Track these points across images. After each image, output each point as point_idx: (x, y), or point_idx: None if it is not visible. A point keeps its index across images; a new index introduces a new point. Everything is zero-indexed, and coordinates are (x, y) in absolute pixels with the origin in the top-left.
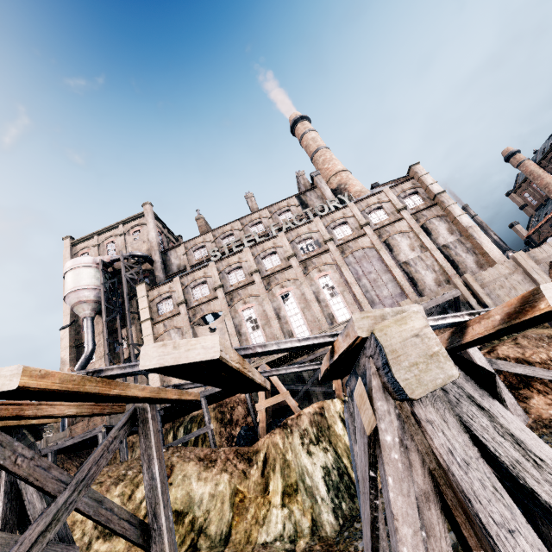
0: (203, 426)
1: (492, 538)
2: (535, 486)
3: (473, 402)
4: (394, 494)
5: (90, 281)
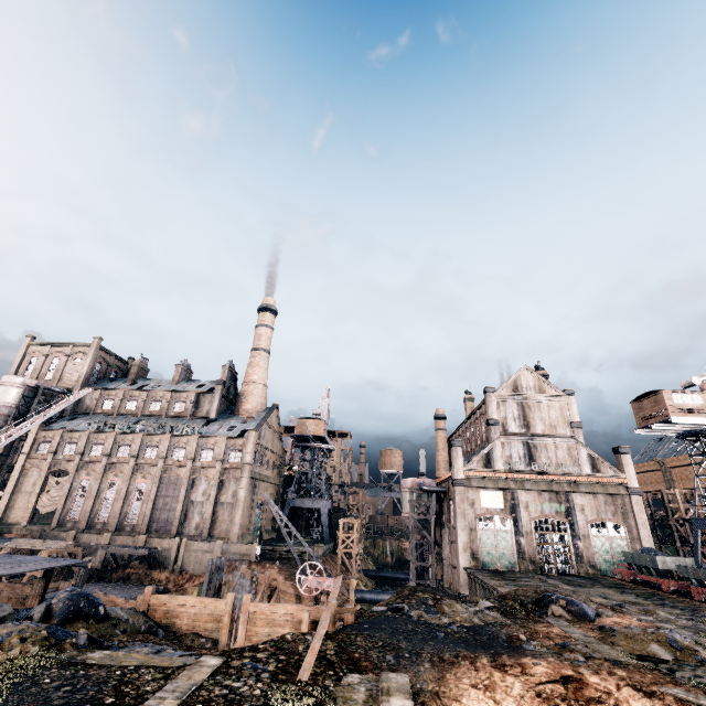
0: None
1: None
2: None
3: None
4: None
5: (11, 399)
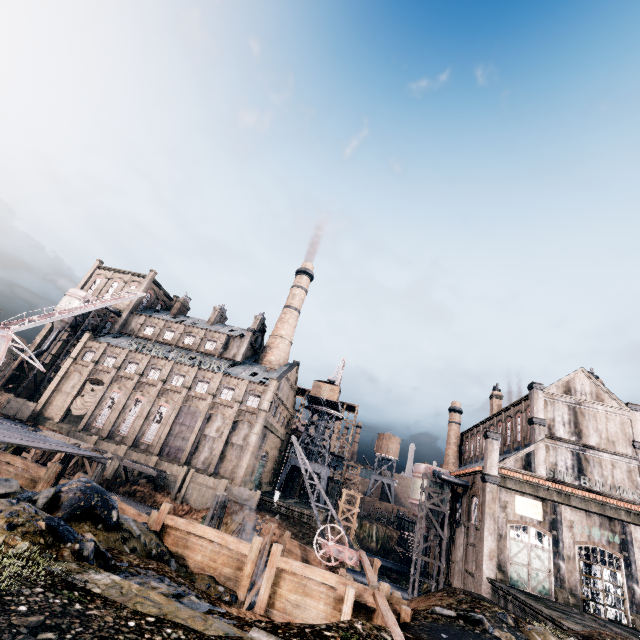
0: None
1: None
2: None
3: None
4: None
5: None
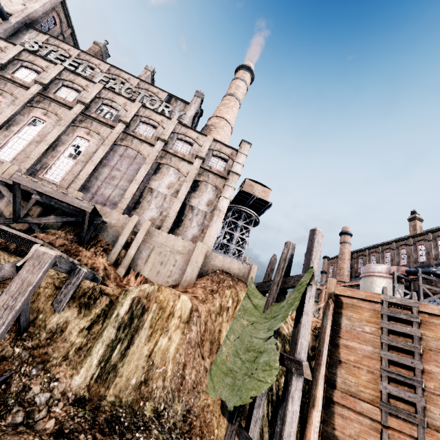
0: None
1: None
2: None
3: None
4: None
5: None
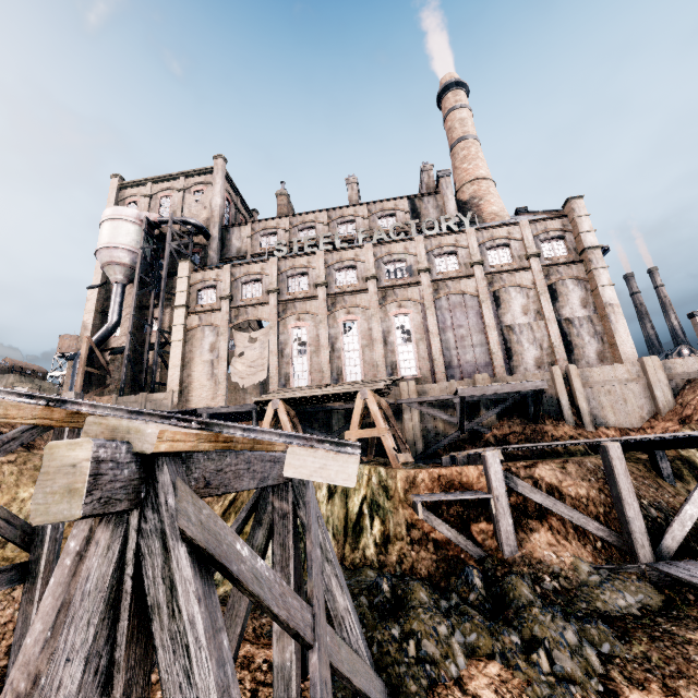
0: None
1: (53, 659)
2: (157, 630)
3: (162, 539)
4: (48, 594)
5: (128, 240)
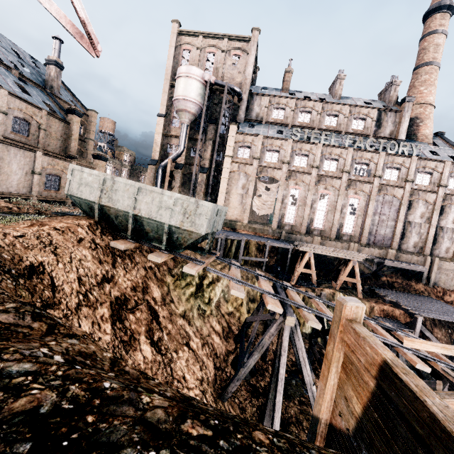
0: (248, 246)
1: None
2: None
3: None
4: None
5: (196, 96)
